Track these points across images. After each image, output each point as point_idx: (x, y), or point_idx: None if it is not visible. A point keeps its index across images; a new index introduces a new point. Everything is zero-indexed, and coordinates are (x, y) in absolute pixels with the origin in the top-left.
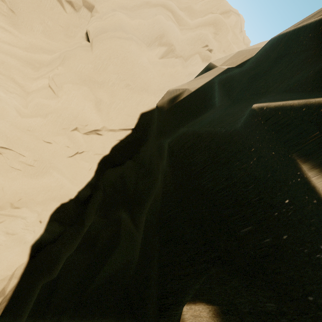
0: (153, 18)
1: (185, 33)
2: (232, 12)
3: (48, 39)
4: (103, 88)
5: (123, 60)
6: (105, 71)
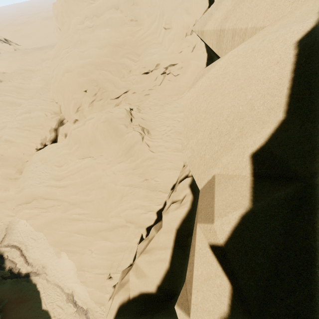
0: None
1: None
2: None
3: (150, 17)
4: (184, 2)
5: None
6: None
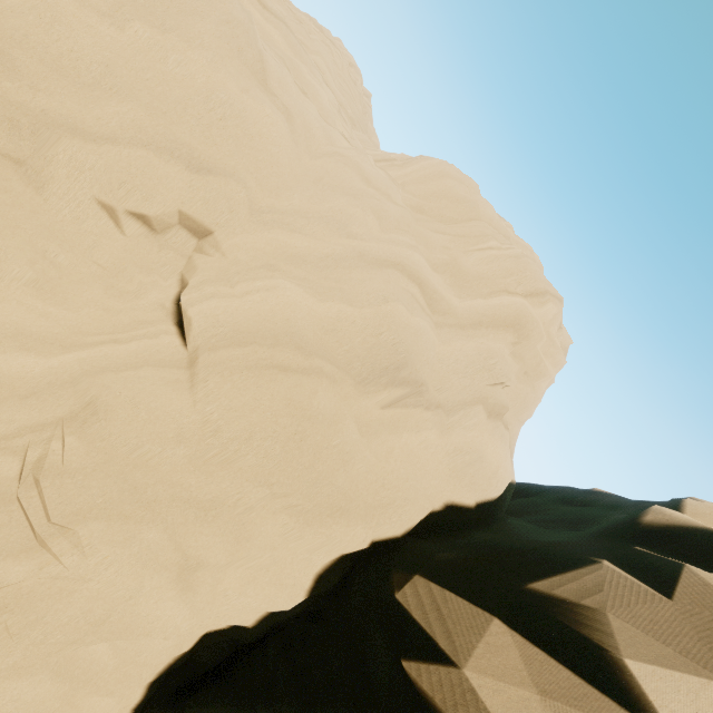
0: (378, 307)
1: (448, 340)
2: (550, 297)
3: (46, 302)
4: (215, 521)
5: (290, 442)
6: (228, 466)
